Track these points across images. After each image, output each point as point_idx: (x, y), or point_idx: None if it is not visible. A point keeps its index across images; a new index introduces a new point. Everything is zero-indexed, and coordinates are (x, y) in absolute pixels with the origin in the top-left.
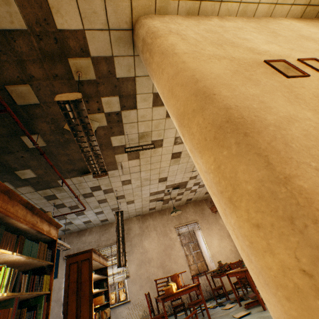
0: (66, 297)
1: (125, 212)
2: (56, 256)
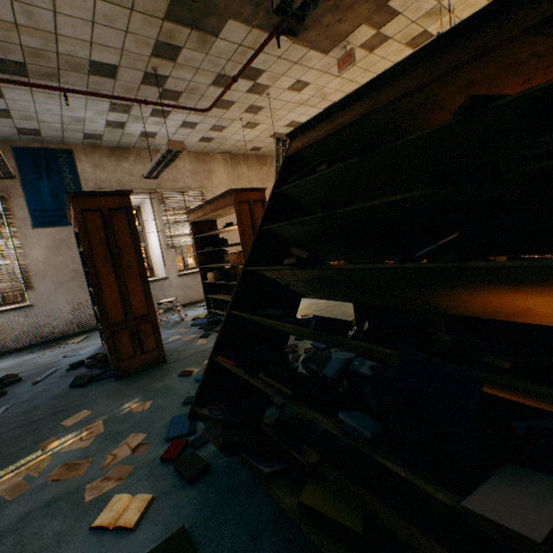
0: (243, 243)
1: (220, 140)
2: (74, 186)
